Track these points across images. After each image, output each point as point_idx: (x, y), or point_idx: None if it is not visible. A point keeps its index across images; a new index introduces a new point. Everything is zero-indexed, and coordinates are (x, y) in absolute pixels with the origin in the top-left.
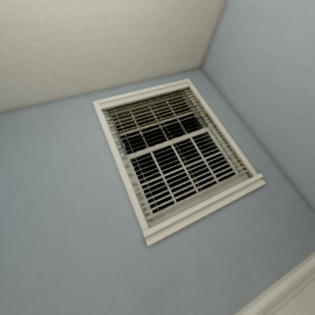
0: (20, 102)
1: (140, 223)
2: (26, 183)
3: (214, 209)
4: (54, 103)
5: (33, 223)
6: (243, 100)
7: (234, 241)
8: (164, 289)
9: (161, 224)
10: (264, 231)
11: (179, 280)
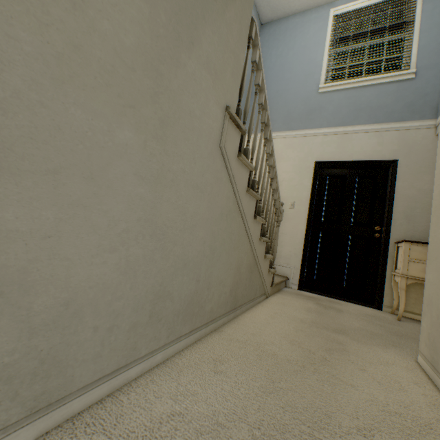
0: (292, 11)
1: (320, 83)
2: (282, 57)
3: (363, 85)
4: (308, 12)
5: (280, 74)
6: None
7: (362, 103)
8: (316, 110)
9: (329, 84)
10: (385, 103)
11: (324, 109)
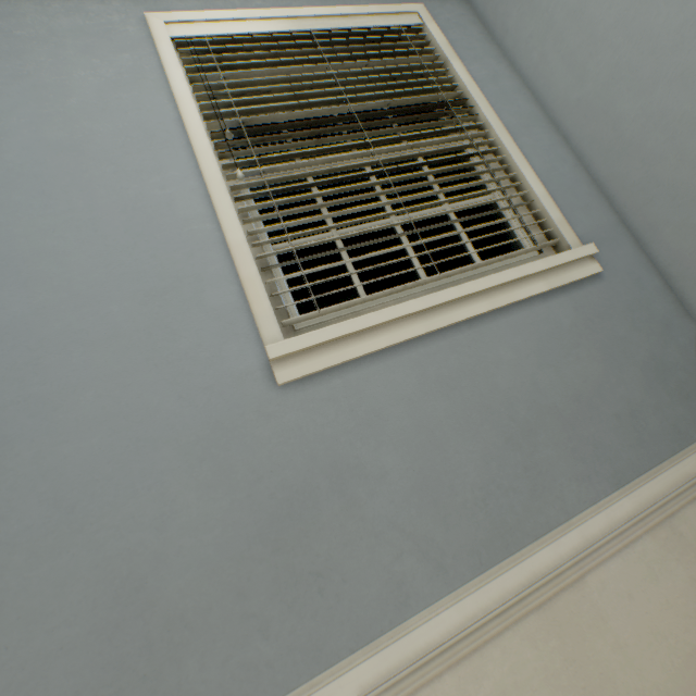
0: None
1: (261, 328)
2: None
3: (467, 315)
4: None
5: None
6: (565, 59)
7: (513, 395)
8: (317, 493)
9: (320, 332)
10: (589, 380)
11: (360, 476)
